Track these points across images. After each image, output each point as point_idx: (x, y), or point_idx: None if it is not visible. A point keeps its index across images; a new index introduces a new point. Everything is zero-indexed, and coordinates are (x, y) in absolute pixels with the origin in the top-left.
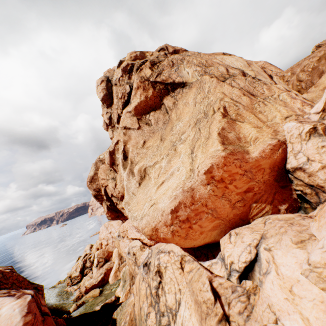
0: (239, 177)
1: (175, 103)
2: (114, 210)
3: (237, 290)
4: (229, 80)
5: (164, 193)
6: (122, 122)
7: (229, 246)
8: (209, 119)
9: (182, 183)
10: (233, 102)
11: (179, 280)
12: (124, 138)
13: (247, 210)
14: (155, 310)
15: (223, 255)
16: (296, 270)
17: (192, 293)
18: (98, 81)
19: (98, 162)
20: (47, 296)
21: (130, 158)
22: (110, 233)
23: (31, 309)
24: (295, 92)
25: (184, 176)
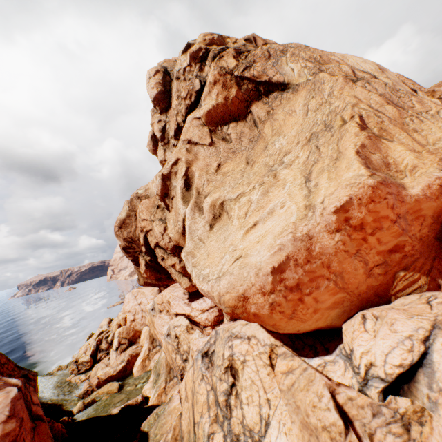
0: (388, 225)
1: (271, 113)
2: (155, 268)
3: (382, 412)
4: (362, 82)
5: (259, 241)
6: (185, 133)
7: (364, 336)
8: (336, 132)
9: (292, 226)
10: (372, 111)
11: (266, 384)
12: (187, 156)
13: (389, 281)
14: (223, 430)
15: (350, 351)
16: None
17: (295, 410)
18: (151, 70)
19: (134, 199)
20: (40, 386)
21: (195, 187)
22: (140, 304)
23: (15, 412)
24: None
25: (294, 216)
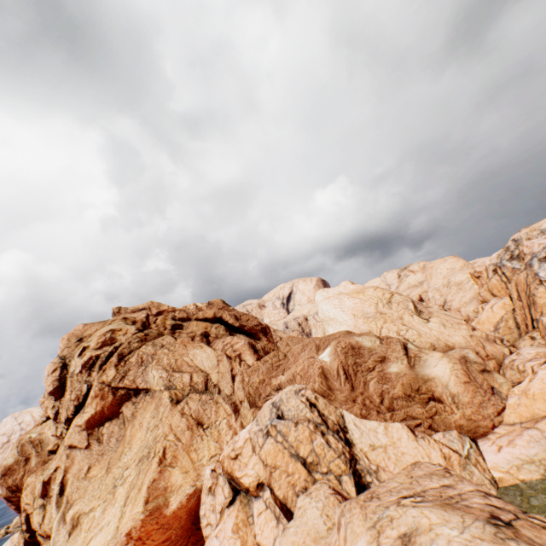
0: (156, 532)
1: (135, 414)
2: (35, 542)
3: None
4: (184, 403)
5: None
6: (69, 438)
7: None
8: (149, 462)
9: (107, 543)
10: (175, 440)
11: None
12: (66, 462)
13: None
14: None
15: None
16: None
17: None
18: (50, 368)
19: (27, 444)
20: None
21: (67, 495)
22: None
23: None
24: (246, 404)
25: (111, 534)
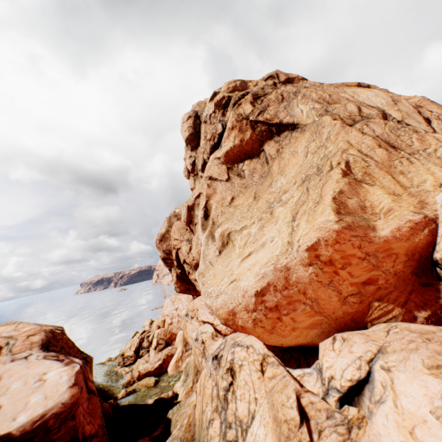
0: (357, 261)
1: (280, 151)
2: (184, 280)
3: (335, 416)
4: (360, 124)
5: (250, 269)
6: (207, 170)
7: (331, 354)
8: (323, 177)
9: (275, 258)
10: (360, 156)
11: (256, 386)
12: (207, 191)
13: (365, 310)
14: (221, 418)
15: (321, 366)
16: (423, 406)
17: (271, 407)
18: (184, 116)
19: (172, 217)
20: (94, 372)
21: (211, 218)
22: (177, 309)
23: (78, 381)
24: None
25: (278, 250)
